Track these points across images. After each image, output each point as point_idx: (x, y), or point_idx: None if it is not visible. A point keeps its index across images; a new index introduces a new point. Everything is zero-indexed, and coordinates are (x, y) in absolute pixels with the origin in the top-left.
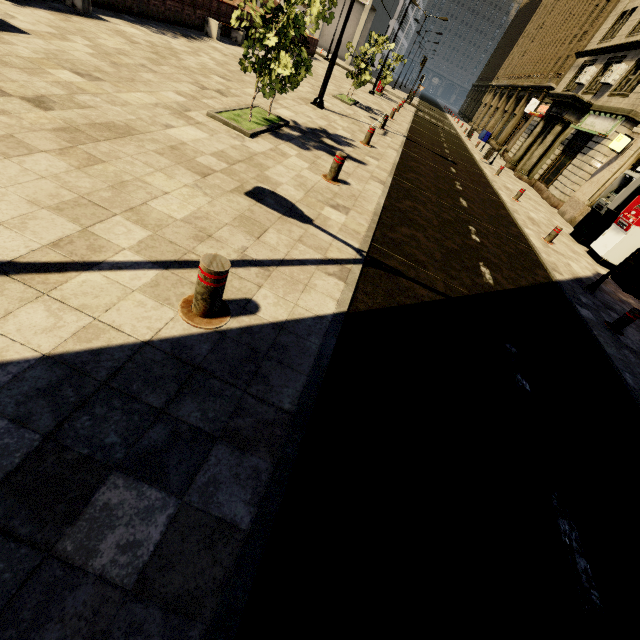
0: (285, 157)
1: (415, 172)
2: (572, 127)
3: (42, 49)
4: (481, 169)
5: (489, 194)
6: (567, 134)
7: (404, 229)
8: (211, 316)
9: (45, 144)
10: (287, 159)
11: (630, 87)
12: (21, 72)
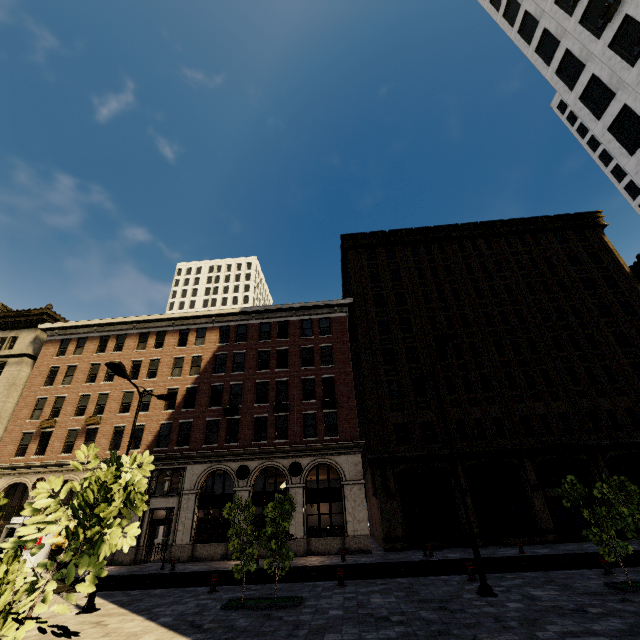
0: None
1: None
2: None
3: None
4: None
5: None
6: None
7: None
8: None
9: None
10: None
11: None
12: None
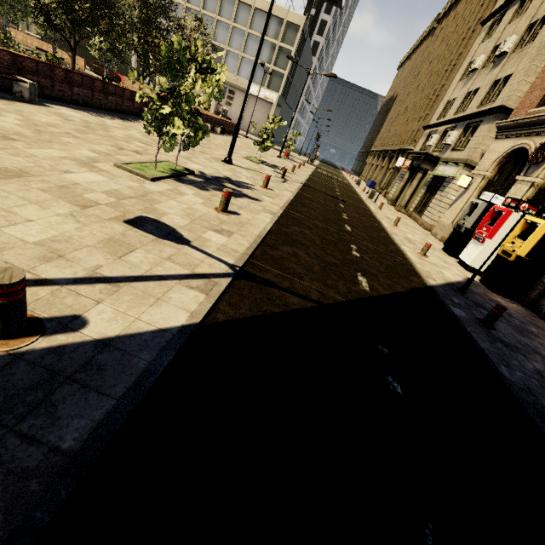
0: (181, 195)
1: (306, 207)
2: (430, 173)
3: None
4: (366, 205)
5: (372, 222)
6: (427, 178)
7: (286, 248)
8: (9, 336)
9: None
10: (183, 196)
11: (463, 145)
12: None
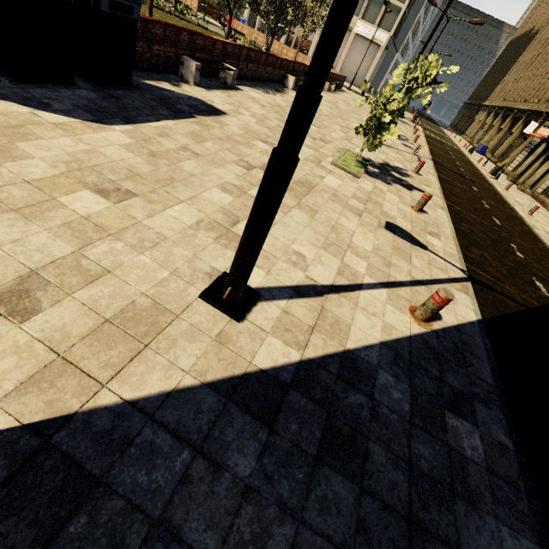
0: (384, 193)
1: (454, 195)
2: None
3: (239, 125)
4: (492, 185)
5: (508, 210)
6: None
7: (474, 249)
8: (427, 321)
9: (290, 202)
10: (386, 195)
11: None
12: (246, 147)
